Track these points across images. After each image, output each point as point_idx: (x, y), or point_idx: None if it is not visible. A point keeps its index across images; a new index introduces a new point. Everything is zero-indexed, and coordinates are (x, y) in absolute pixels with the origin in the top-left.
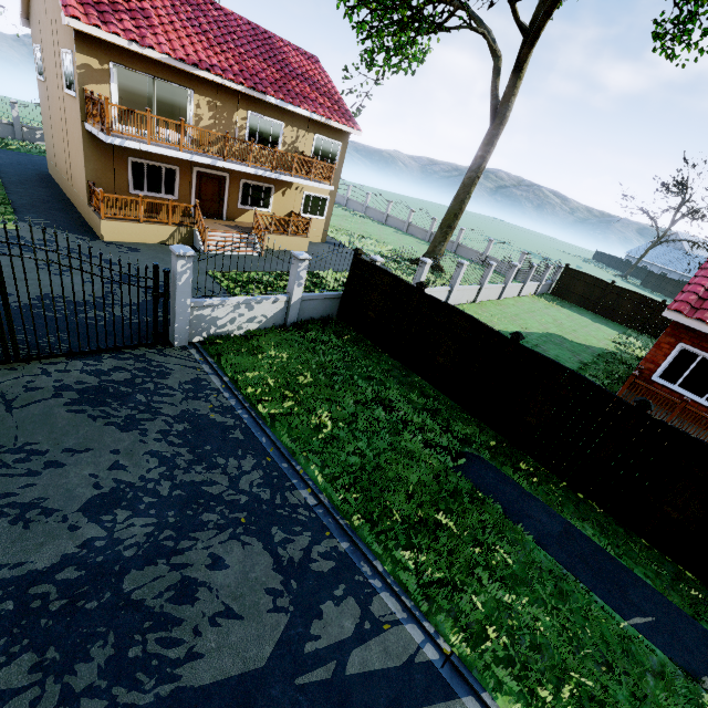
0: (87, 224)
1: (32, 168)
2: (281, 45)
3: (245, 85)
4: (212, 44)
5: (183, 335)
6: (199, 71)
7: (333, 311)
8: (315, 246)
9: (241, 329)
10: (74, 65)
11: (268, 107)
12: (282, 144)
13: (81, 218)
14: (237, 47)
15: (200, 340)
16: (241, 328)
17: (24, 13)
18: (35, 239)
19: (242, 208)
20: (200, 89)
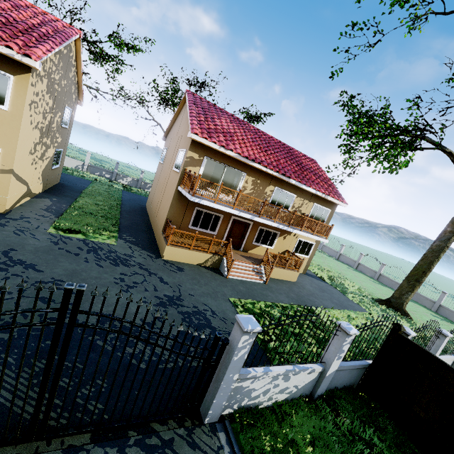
0: (156, 243)
1: (138, 203)
2: (297, 153)
3: (279, 172)
4: (262, 150)
5: (216, 411)
6: (254, 163)
7: (355, 380)
8: (299, 276)
9: (270, 399)
10: (184, 157)
11: (288, 185)
12: (291, 207)
13: (154, 238)
14: (274, 152)
15: (229, 411)
16: (271, 398)
17: (165, 135)
18: (122, 253)
19: (255, 244)
20: (250, 172)
